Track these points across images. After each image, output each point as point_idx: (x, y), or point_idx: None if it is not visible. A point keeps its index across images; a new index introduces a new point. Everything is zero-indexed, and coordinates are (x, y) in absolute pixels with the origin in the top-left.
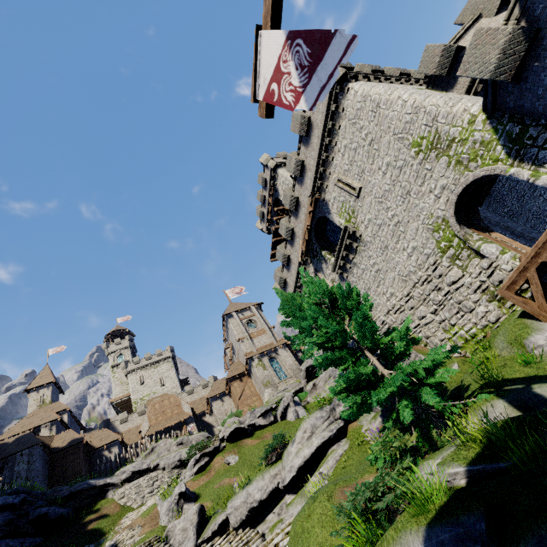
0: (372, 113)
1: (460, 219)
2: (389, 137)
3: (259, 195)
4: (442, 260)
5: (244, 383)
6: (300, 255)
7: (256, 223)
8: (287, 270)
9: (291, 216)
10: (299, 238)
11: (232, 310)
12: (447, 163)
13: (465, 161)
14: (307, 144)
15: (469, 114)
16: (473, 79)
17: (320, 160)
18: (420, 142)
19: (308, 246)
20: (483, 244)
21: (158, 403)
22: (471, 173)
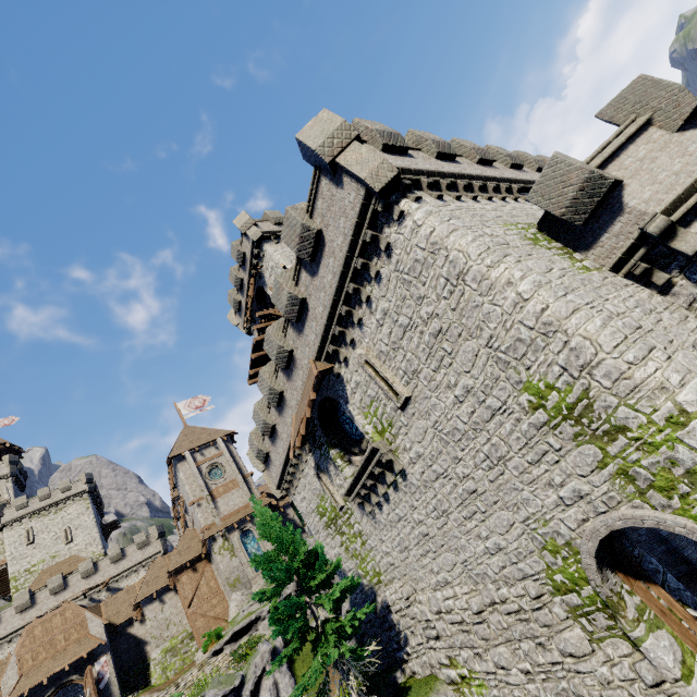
0: (446, 282)
1: (601, 554)
2: (477, 345)
3: (233, 275)
4: (552, 598)
5: (200, 574)
6: (292, 444)
7: (229, 313)
8: (271, 441)
9: (278, 370)
10: (292, 410)
11: (184, 448)
12: (598, 461)
13: (641, 482)
14: (312, 272)
15: (673, 401)
16: (630, 250)
17: (336, 313)
18: (545, 391)
19: (307, 426)
20: (649, 639)
21: (41, 626)
22: (651, 510)
